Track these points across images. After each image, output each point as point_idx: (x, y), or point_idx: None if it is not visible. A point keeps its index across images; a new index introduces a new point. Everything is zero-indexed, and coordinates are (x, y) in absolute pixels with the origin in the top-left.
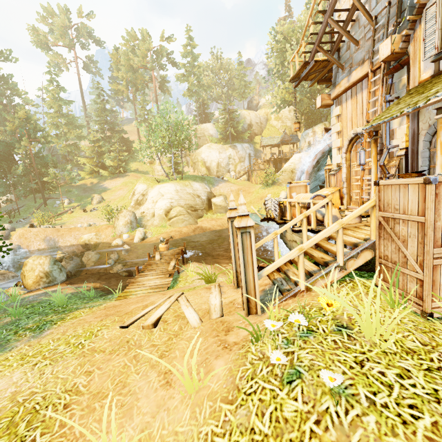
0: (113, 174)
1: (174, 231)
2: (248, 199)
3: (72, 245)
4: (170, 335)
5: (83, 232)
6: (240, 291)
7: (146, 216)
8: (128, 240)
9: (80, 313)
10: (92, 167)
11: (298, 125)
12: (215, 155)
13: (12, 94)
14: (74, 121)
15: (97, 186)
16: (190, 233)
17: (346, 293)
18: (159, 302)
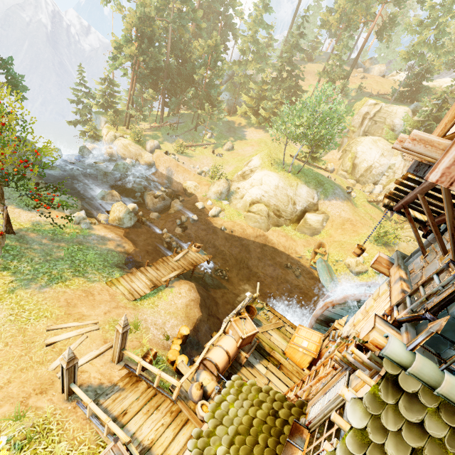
0: (260, 124)
1: (241, 225)
2: (345, 239)
3: (179, 183)
4: (42, 360)
5: (191, 177)
6: (105, 366)
7: (237, 193)
8: (207, 207)
9: (74, 283)
10: (247, 109)
11: (358, 251)
12: (373, 155)
13: (228, 4)
14: (263, 49)
15: (240, 130)
16: (252, 237)
17: (83, 451)
18: (85, 322)
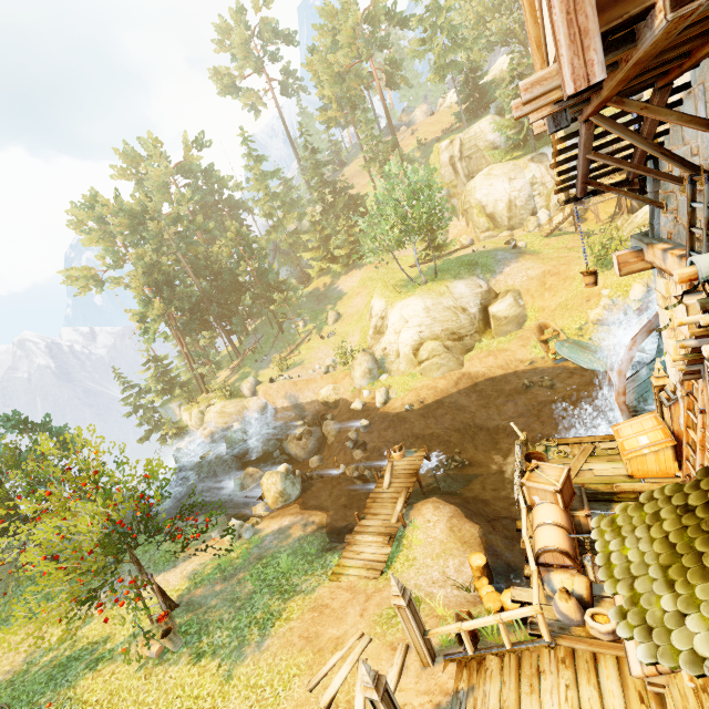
0: (347, 266)
1: (426, 386)
2: (563, 297)
3: (312, 401)
4: None
5: (321, 384)
6: (421, 680)
7: (388, 355)
8: (369, 400)
9: (294, 610)
10: (320, 264)
11: (589, 278)
12: (501, 189)
13: (219, 188)
14: (287, 197)
15: (331, 290)
16: (451, 388)
17: None
18: (348, 644)
